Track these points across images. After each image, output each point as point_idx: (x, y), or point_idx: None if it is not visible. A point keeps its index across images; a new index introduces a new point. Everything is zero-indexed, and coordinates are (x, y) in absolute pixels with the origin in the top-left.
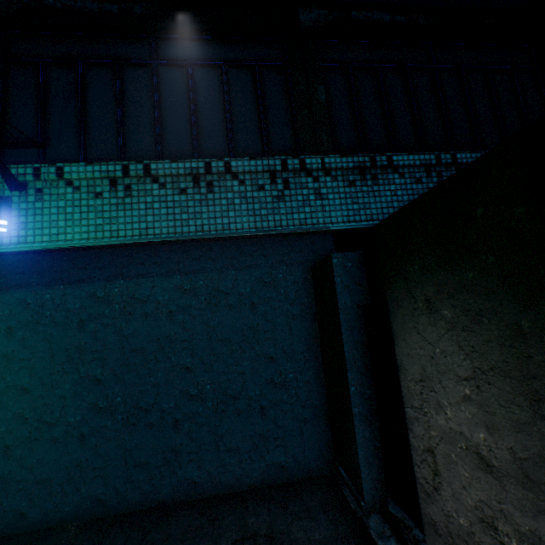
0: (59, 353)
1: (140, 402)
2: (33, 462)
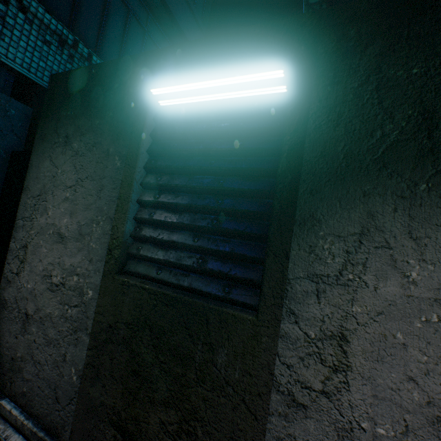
0: None
1: None
2: None
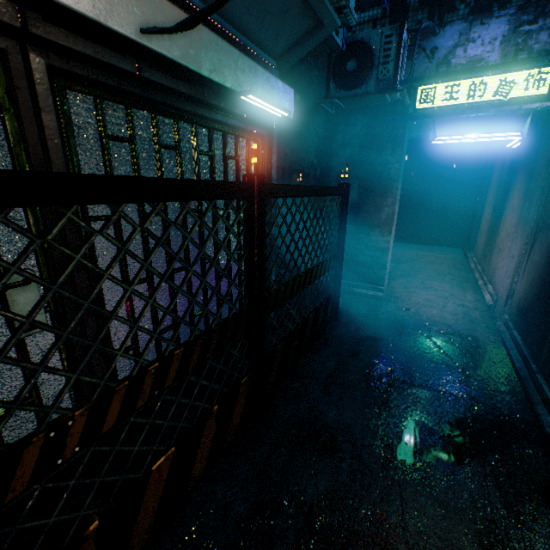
0: None
1: None
2: None
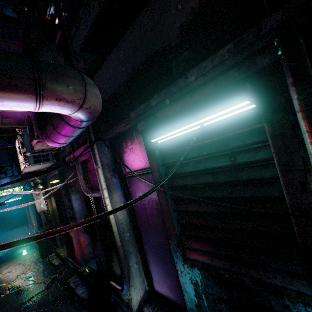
0: None
1: None
2: None
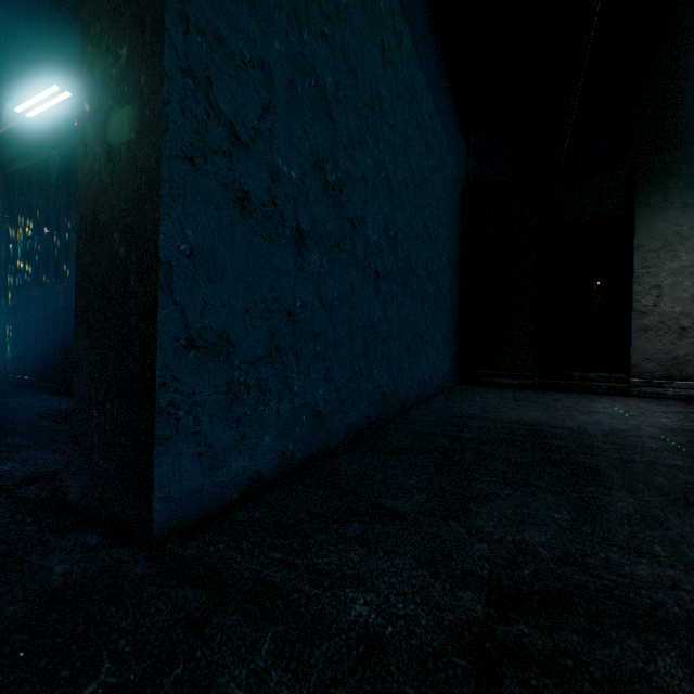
0: (364, 76)
1: (410, 254)
2: (333, 297)
